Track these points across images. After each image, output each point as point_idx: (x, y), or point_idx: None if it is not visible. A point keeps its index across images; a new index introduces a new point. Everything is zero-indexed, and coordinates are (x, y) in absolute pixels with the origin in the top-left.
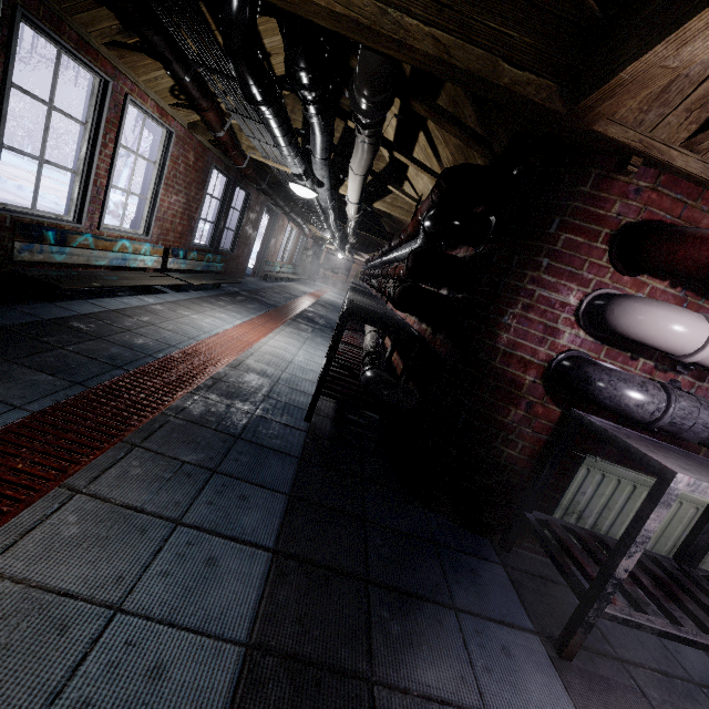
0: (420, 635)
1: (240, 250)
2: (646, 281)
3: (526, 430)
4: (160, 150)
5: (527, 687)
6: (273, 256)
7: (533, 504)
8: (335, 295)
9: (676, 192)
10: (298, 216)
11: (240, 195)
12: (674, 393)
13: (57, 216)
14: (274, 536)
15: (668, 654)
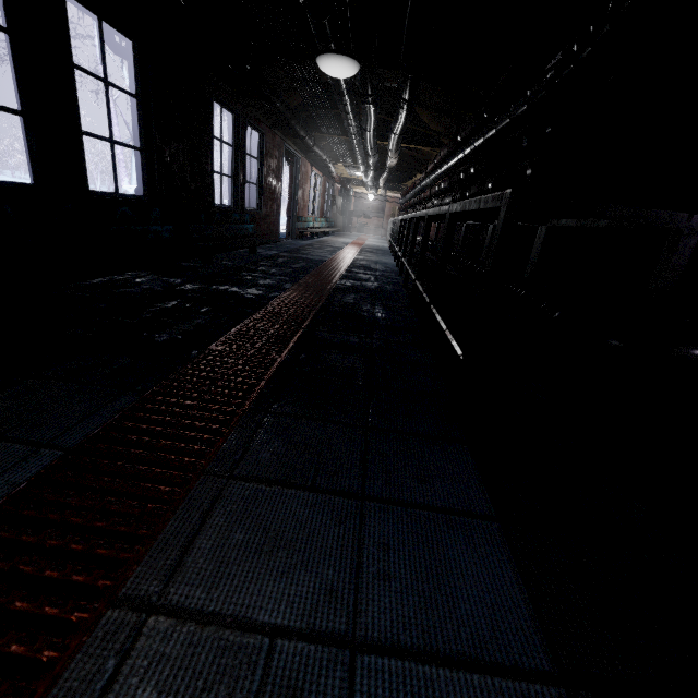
0: None
1: (269, 208)
2: None
3: None
4: (136, 74)
5: None
6: (303, 211)
7: None
8: (375, 240)
9: None
10: (323, 151)
11: (254, 139)
12: None
13: (17, 186)
14: None
15: None
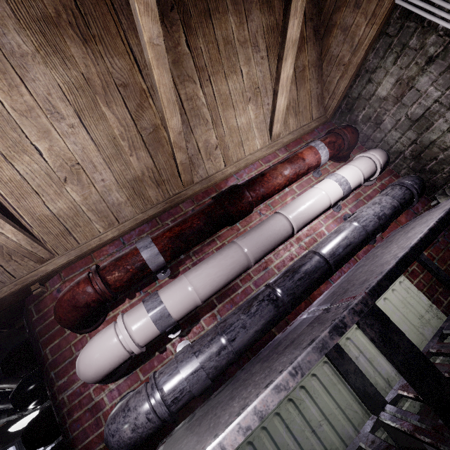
0: None
1: None
2: (115, 314)
3: None
4: None
5: None
6: None
7: None
8: None
9: (78, 270)
10: None
11: None
12: (150, 382)
13: None
14: None
15: None
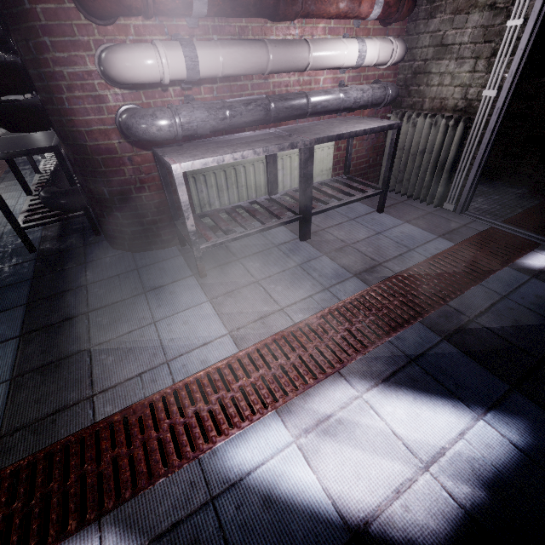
0: (121, 315)
1: None
2: (126, 23)
3: (142, 176)
4: None
5: (180, 300)
6: None
7: (176, 215)
8: None
9: None
10: None
11: None
12: (173, 110)
13: None
14: (19, 329)
15: (267, 242)
